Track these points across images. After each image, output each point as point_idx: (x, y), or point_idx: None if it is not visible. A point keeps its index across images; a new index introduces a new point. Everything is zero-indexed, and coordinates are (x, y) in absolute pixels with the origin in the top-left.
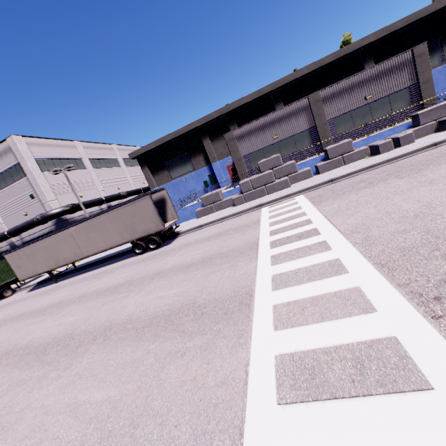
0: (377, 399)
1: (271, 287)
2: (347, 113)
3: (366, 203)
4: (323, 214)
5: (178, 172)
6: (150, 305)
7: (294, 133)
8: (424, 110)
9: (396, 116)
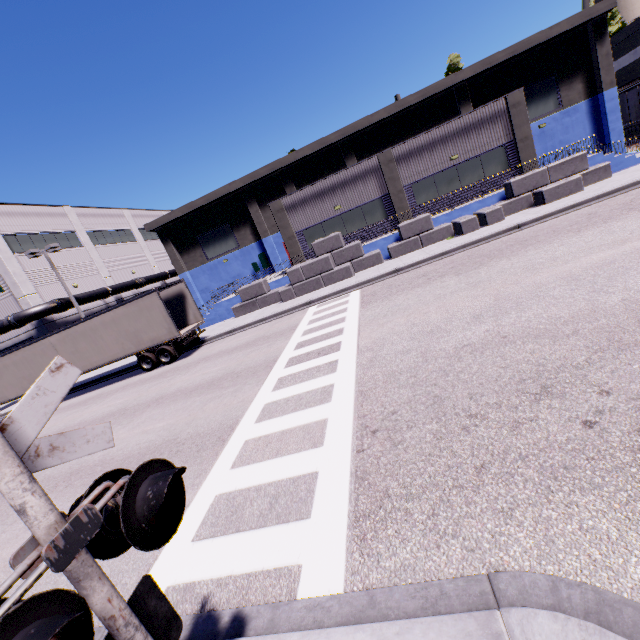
0: (266, 530)
1: (256, 419)
2: (429, 178)
3: (405, 310)
4: (359, 321)
5: (217, 250)
6: (131, 442)
7: (362, 203)
8: (516, 178)
9: (490, 182)
